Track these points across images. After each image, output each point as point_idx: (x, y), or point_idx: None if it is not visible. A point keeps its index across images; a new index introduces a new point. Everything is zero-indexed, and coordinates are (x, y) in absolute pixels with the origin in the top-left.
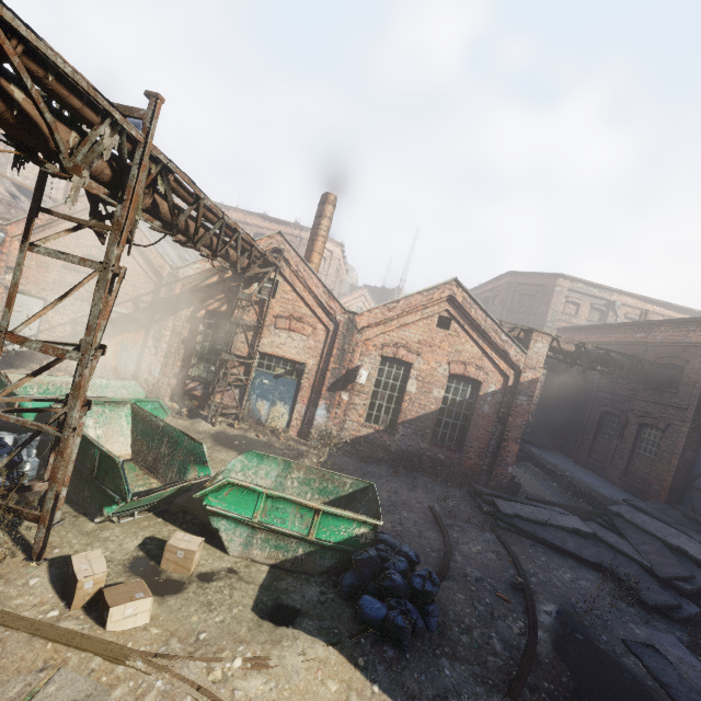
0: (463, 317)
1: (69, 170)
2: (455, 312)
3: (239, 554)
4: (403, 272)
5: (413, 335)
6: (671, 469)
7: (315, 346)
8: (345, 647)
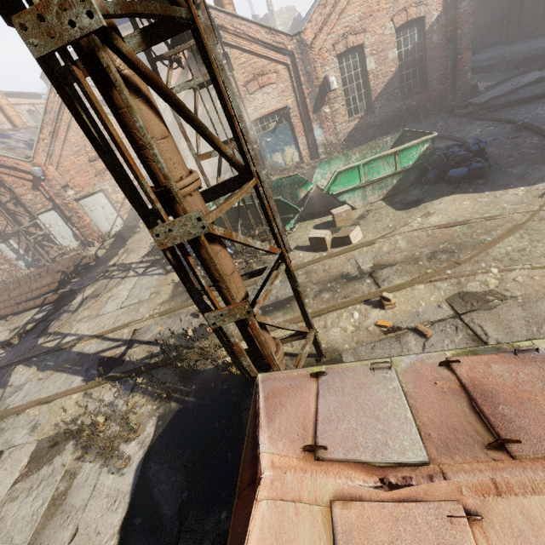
0: None
1: None
2: None
3: (362, 206)
4: None
5: (353, 16)
6: None
7: (286, 87)
8: (457, 192)
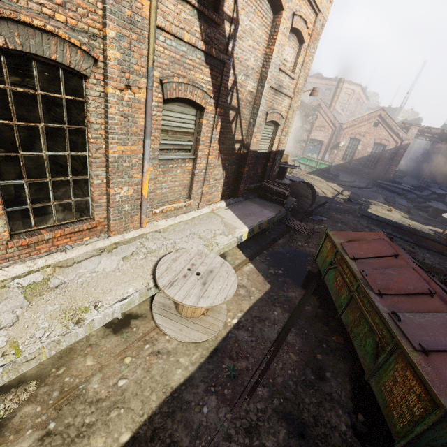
0: (383, 122)
1: None
2: (380, 120)
3: (303, 170)
4: (406, 95)
5: (363, 130)
6: None
7: (328, 135)
8: (319, 177)
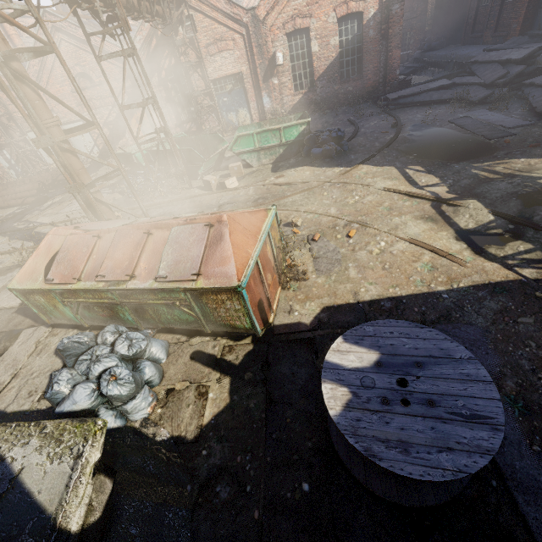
0: None
1: (93, 1)
2: None
3: (258, 165)
4: None
5: (301, 1)
6: (526, 2)
7: (241, 54)
8: (309, 165)
